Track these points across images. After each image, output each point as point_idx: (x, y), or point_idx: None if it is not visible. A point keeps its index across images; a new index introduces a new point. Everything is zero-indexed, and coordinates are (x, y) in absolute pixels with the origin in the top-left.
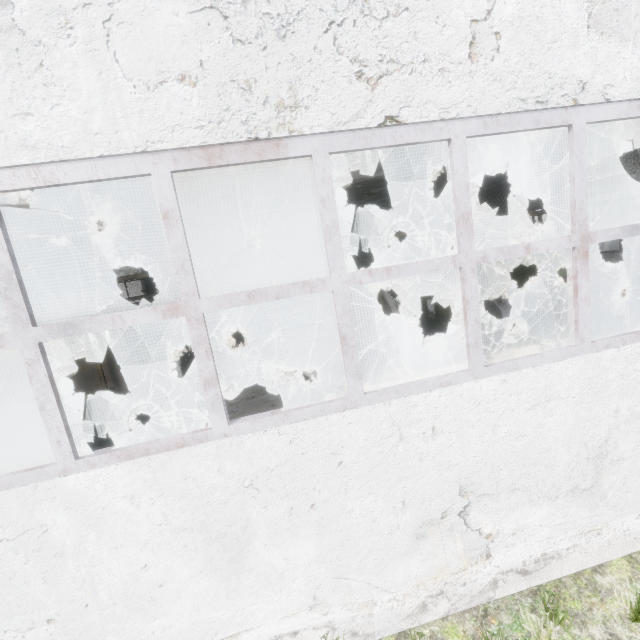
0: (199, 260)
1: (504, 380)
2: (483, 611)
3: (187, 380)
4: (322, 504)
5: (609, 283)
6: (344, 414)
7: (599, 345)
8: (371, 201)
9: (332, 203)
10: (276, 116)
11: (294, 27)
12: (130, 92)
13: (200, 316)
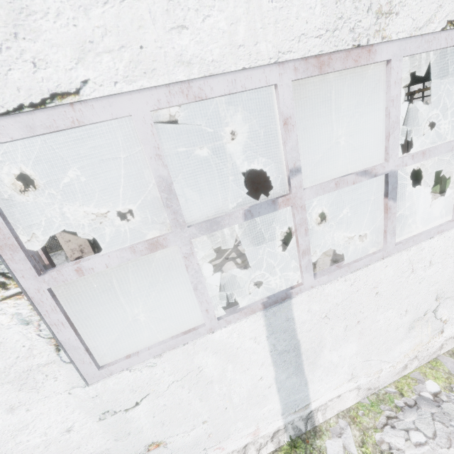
0: (222, 126)
1: None
2: None
3: None
4: None
5: None
6: None
7: None
8: (354, 71)
9: None
10: None
11: None
12: None
13: None
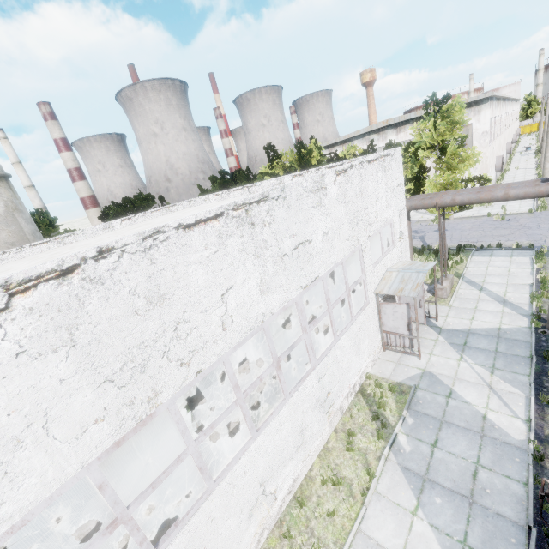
0: None
1: (265, 432)
2: (280, 521)
3: None
4: (209, 543)
5: None
6: (209, 499)
7: (292, 393)
8: None
9: (182, 420)
10: (148, 405)
11: (148, 364)
12: (67, 448)
13: (130, 516)
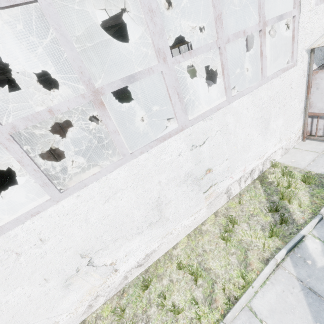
0: None
1: (78, 196)
2: (122, 291)
3: (4, 197)
4: None
5: (211, 83)
6: None
7: (136, 154)
8: (86, 53)
9: None
10: None
11: None
12: None
13: None
